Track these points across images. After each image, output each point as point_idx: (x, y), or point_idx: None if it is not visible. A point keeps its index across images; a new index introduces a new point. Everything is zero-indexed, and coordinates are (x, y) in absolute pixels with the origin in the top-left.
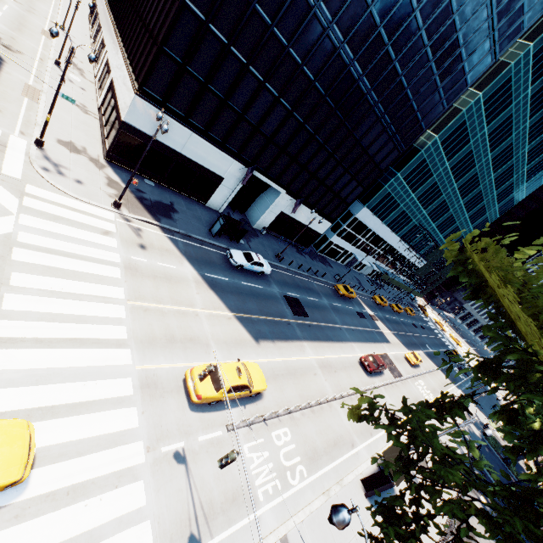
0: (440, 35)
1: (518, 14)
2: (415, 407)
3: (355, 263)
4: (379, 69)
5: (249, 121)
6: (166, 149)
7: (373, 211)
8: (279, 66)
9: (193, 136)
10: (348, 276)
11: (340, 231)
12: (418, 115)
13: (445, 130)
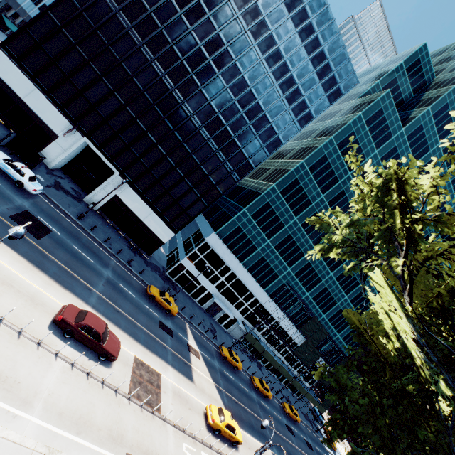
0: (244, 97)
1: (304, 106)
2: (121, 452)
3: (219, 313)
4: (198, 102)
5: (87, 99)
6: (11, 92)
7: (227, 244)
8: (114, 71)
9: (36, 91)
10: (197, 313)
11: (192, 254)
12: (244, 152)
13: (281, 181)
